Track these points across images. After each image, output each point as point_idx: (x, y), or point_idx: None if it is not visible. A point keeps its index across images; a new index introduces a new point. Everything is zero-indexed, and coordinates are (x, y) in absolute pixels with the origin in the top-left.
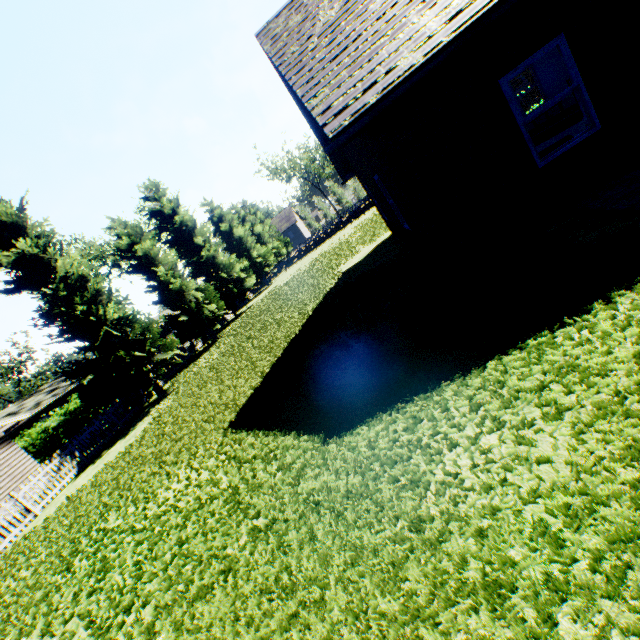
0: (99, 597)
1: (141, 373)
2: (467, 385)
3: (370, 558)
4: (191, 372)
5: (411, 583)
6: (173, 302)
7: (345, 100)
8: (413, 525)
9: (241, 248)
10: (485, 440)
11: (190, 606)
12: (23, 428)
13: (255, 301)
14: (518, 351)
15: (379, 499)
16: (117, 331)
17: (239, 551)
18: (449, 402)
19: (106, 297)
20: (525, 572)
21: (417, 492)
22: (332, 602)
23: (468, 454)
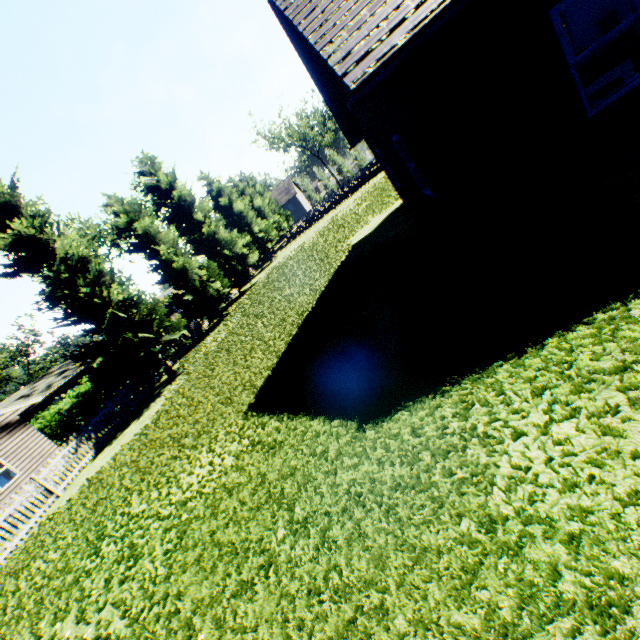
0: (131, 586)
1: (150, 354)
2: (524, 366)
3: (434, 561)
4: (200, 352)
5: (491, 594)
6: (177, 281)
7: (367, 43)
8: (481, 525)
9: (242, 223)
10: (557, 429)
11: (231, 603)
12: (37, 410)
13: (259, 278)
14: (584, 327)
15: (434, 493)
16: (123, 313)
17: (277, 545)
18: (503, 385)
19: (109, 278)
20: (638, 588)
21: (481, 487)
22: (395, 610)
23: (540, 446)
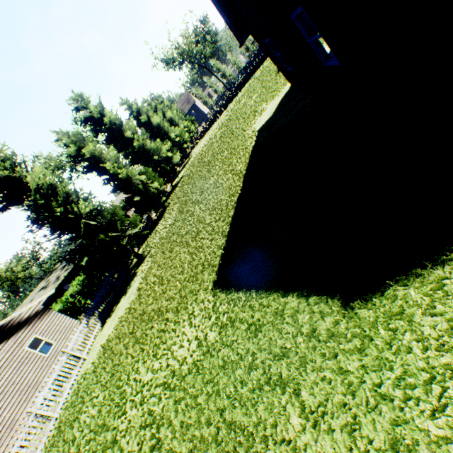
0: None
1: (120, 247)
2: None
3: None
4: (156, 237)
5: None
6: (125, 188)
7: None
8: None
9: (161, 133)
10: None
11: None
12: (55, 295)
13: (184, 173)
14: None
15: None
16: (92, 221)
17: (297, 436)
18: None
19: (75, 197)
20: None
21: None
22: None
23: None
